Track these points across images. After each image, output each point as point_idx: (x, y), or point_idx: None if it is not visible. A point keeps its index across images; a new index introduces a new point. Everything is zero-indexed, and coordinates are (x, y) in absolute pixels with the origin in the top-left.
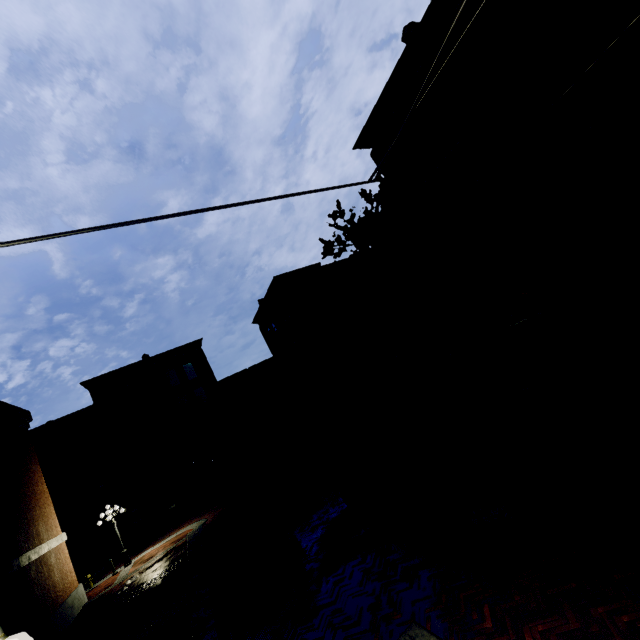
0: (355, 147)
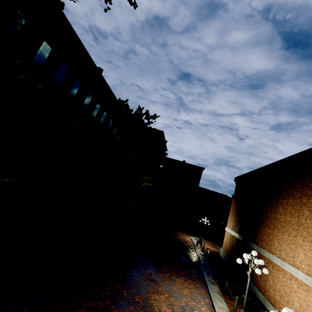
0: None
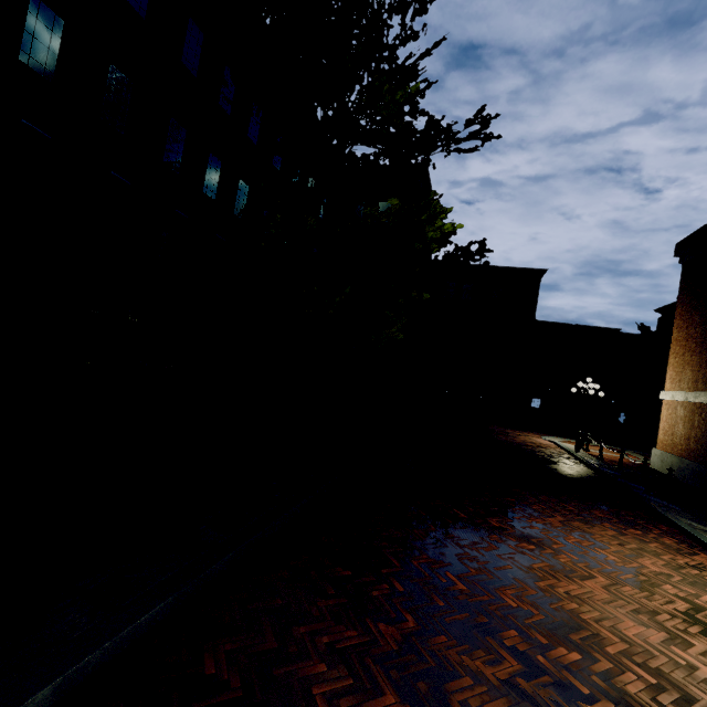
0: None
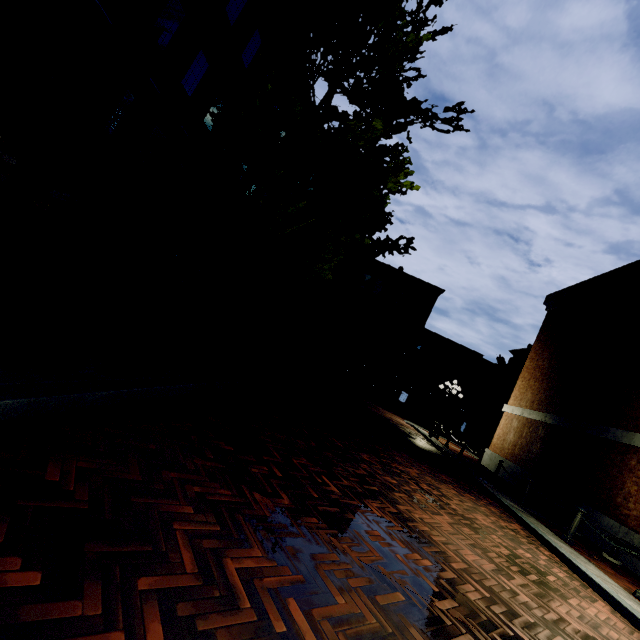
0: None
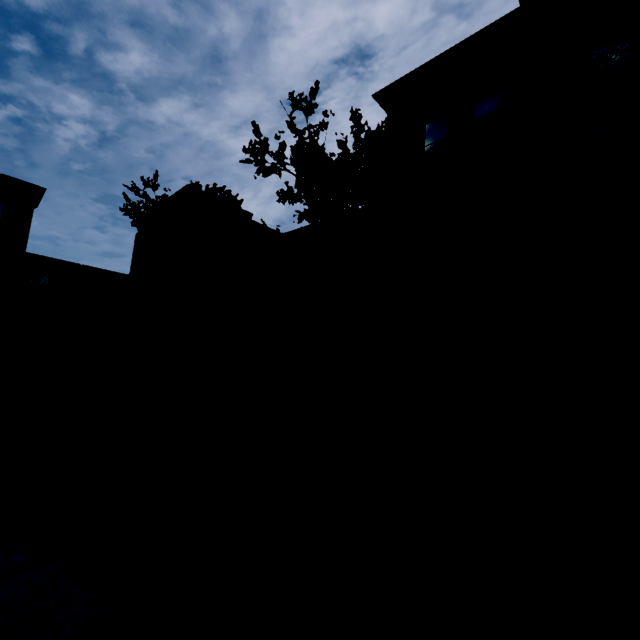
0: (377, 96)
